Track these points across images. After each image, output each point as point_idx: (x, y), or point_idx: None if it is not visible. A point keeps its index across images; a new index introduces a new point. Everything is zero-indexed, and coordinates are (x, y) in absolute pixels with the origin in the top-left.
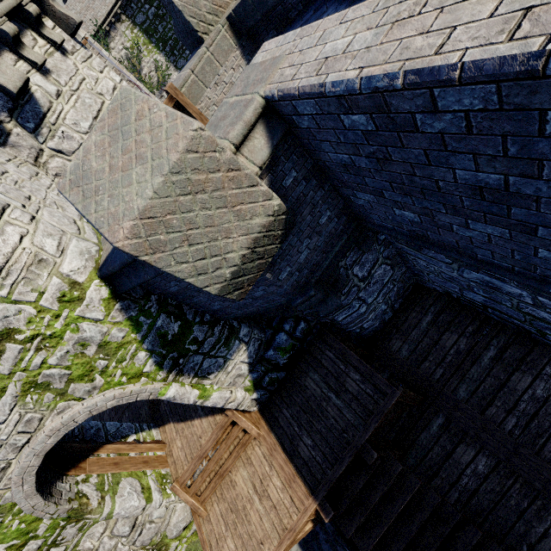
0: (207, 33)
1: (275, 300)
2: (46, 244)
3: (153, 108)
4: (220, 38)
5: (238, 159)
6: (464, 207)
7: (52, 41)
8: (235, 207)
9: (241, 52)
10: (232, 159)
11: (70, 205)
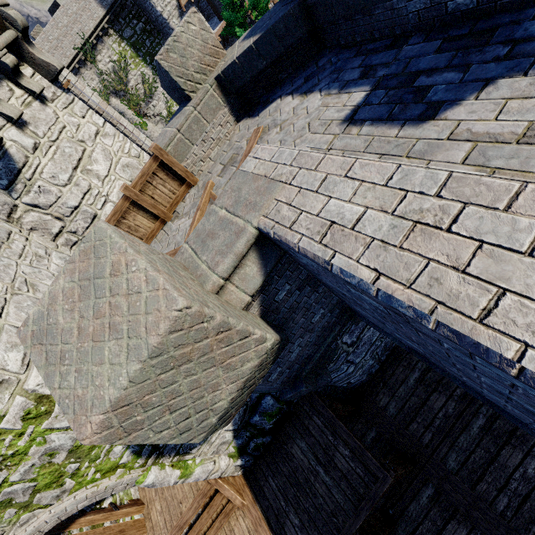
0: (195, 91)
1: (263, 390)
2: (8, 360)
3: (131, 265)
4: (208, 97)
5: (228, 318)
6: (482, 385)
7: (31, 91)
8: (224, 362)
9: (229, 109)
10: (222, 322)
11: (43, 276)
